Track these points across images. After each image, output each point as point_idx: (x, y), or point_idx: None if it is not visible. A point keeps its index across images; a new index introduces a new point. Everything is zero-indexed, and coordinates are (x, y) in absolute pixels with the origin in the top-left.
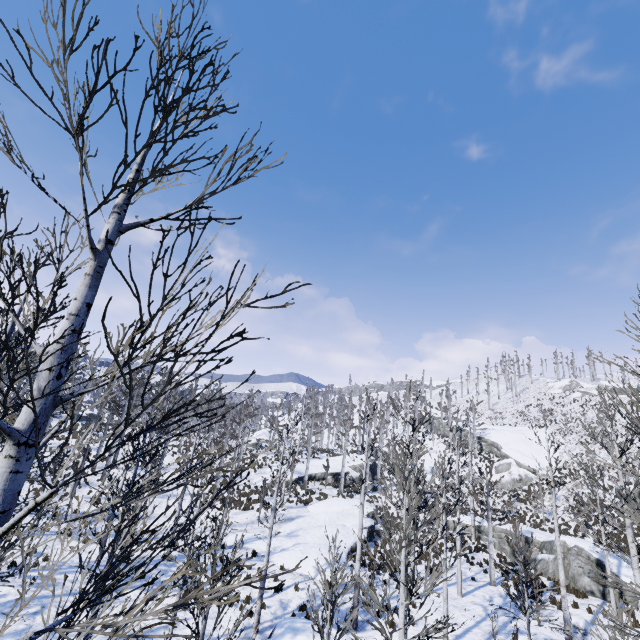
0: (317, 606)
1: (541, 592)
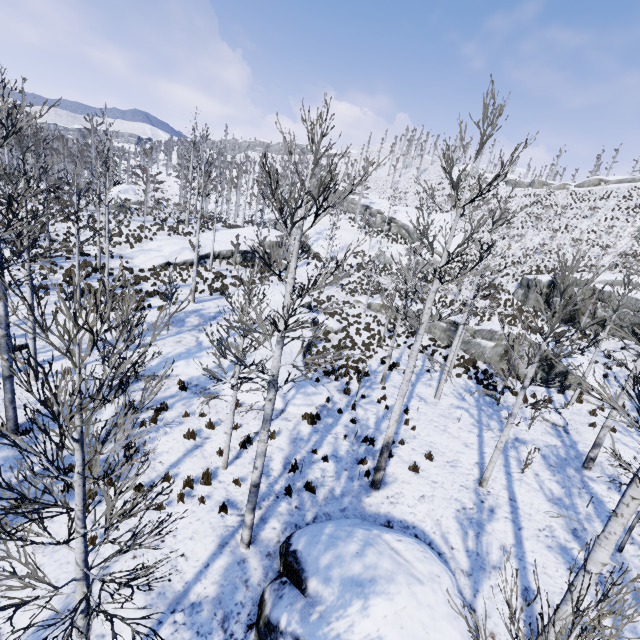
0: (308, 456)
1: (490, 380)
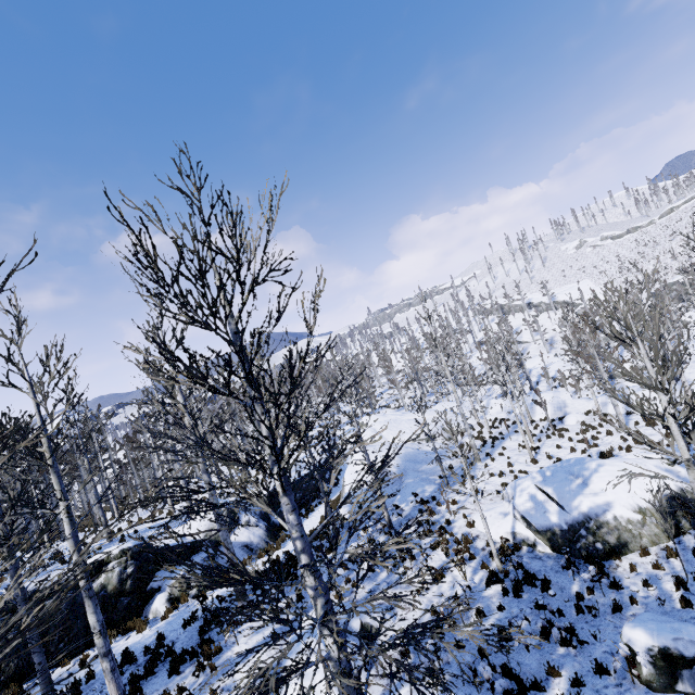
0: None
1: None
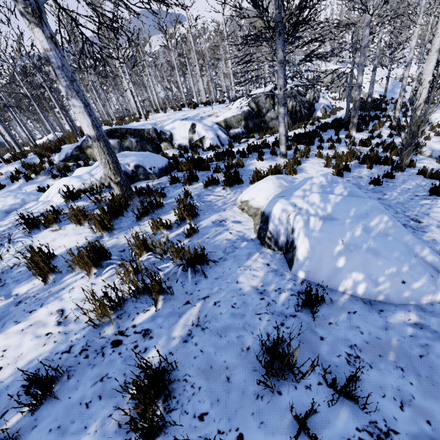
0: None
1: None
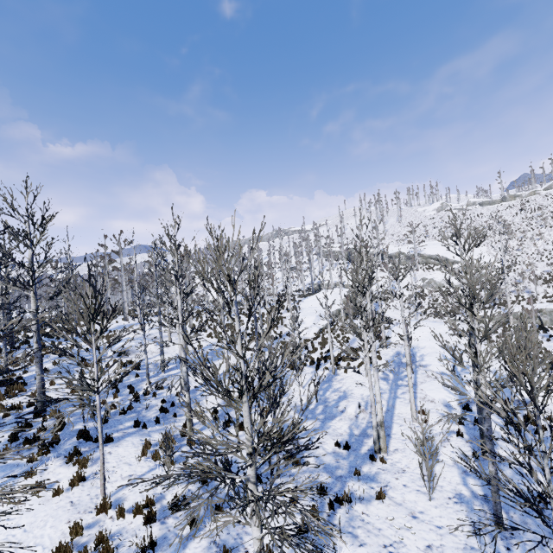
0: None
1: None
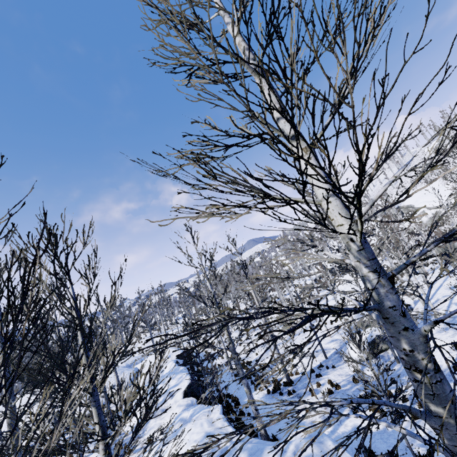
0: None
1: None
